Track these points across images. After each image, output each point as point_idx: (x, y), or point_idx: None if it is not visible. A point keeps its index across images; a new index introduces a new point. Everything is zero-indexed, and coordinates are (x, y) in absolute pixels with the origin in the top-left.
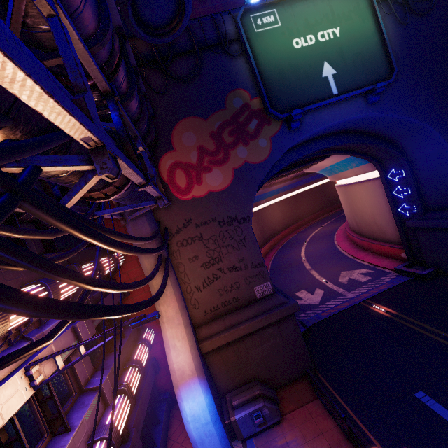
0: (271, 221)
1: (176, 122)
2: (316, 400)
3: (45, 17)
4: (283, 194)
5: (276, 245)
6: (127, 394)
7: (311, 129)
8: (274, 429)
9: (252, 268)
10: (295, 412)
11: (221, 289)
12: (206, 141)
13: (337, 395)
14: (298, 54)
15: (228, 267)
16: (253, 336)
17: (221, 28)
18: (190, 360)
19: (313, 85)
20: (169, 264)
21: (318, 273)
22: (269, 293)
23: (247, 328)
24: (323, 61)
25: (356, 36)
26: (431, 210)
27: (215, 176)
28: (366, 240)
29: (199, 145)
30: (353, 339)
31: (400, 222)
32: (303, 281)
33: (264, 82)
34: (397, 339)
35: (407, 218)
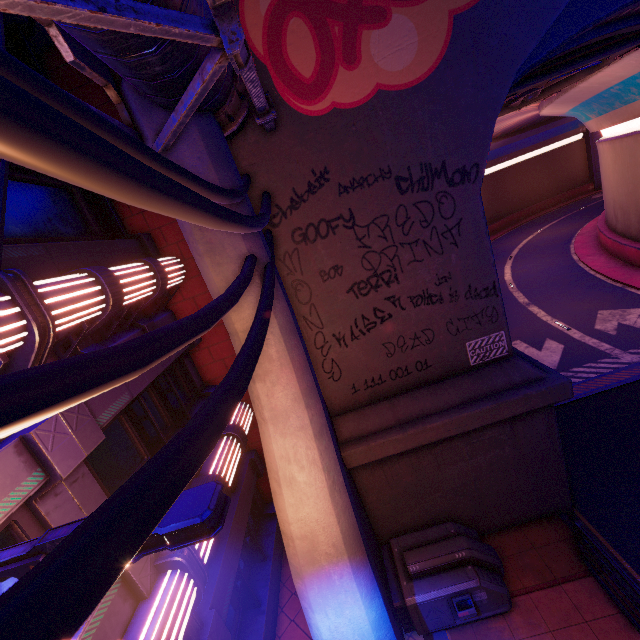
0: None
1: None
2: (586, 579)
3: None
4: None
5: None
6: (186, 570)
7: None
8: (493, 623)
9: (467, 299)
10: (539, 596)
11: (391, 343)
12: None
13: (636, 574)
14: None
15: (411, 294)
16: (453, 441)
17: None
18: (331, 519)
19: None
20: (272, 282)
21: (546, 311)
22: (499, 356)
23: (446, 428)
24: None
25: None
26: None
27: (396, 38)
28: None
29: None
30: None
31: None
32: (515, 325)
33: None
34: None
35: None
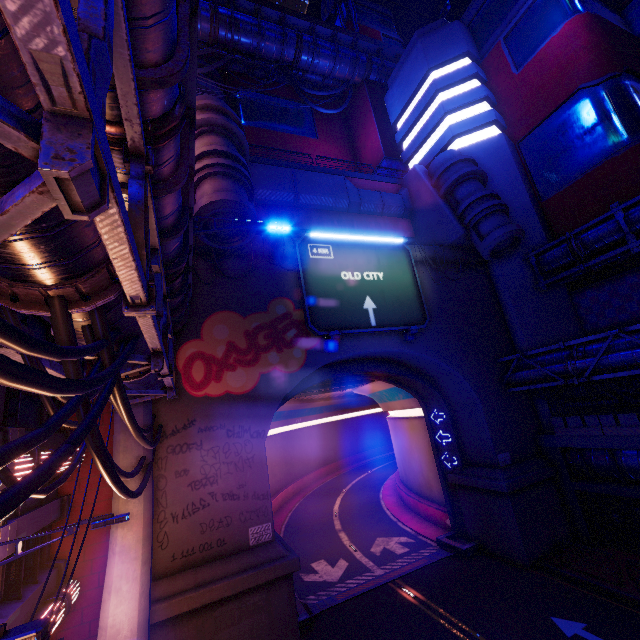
0: (305, 451)
1: (213, 312)
2: None
3: (153, 272)
4: (328, 416)
5: (305, 488)
6: None
7: (348, 351)
8: None
9: (253, 499)
10: None
11: (206, 523)
12: (238, 338)
13: None
14: (345, 284)
15: (223, 492)
16: (230, 604)
17: (280, 246)
18: (135, 612)
19: (354, 313)
20: (151, 470)
21: (349, 536)
22: (267, 540)
23: (225, 588)
24: (366, 295)
25: (397, 283)
26: (470, 464)
27: (238, 376)
28: (413, 496)
29: (230, 340)
30: (366, 633)
31: (443, 475)
32: (326, 547)
33: (309, 299)
34: (417, 635)
35: (449, 471)
